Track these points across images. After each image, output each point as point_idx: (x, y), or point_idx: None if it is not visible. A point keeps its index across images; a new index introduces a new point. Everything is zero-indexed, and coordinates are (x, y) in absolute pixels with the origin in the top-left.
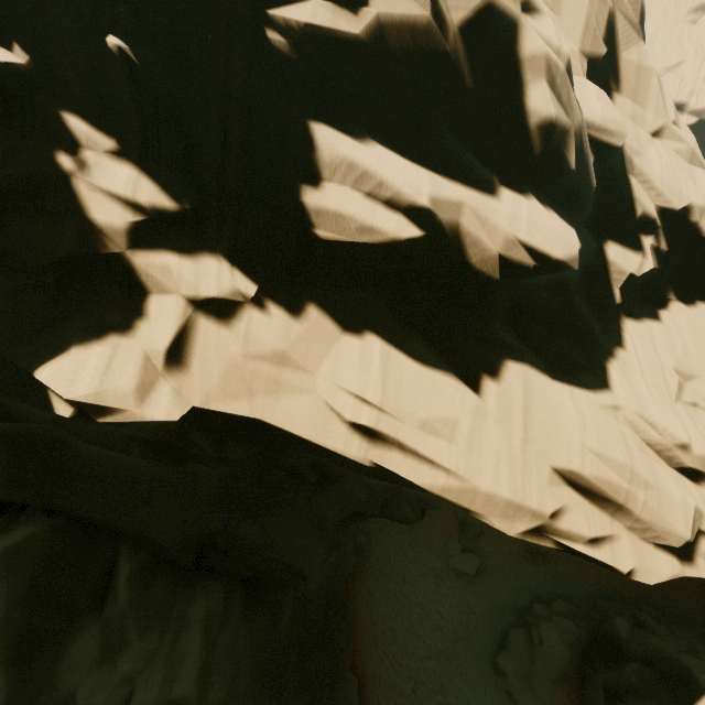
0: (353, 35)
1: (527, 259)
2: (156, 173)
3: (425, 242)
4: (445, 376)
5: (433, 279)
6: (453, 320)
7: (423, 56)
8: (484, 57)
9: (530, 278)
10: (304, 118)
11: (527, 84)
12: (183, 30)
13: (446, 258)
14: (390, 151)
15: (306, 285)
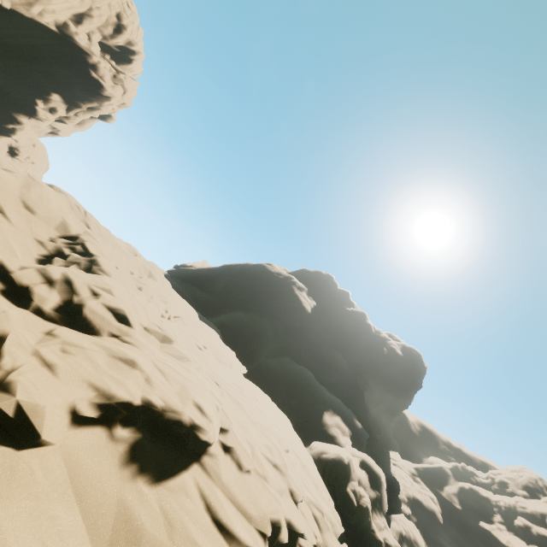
0: (523, 510)
1: (539, 531)
2: (502, 518)
3: (524, 525)
4: (523, 541)
5: (527, 533)
6: (531, 540)
7: (531, 513)
8: (541, 515)
9: (545, 538)
10: (517, 515)
11: (546, 519)
12: (509, 508)
13: (528, 529)
14: (525, 519)
15: (513, 531)
